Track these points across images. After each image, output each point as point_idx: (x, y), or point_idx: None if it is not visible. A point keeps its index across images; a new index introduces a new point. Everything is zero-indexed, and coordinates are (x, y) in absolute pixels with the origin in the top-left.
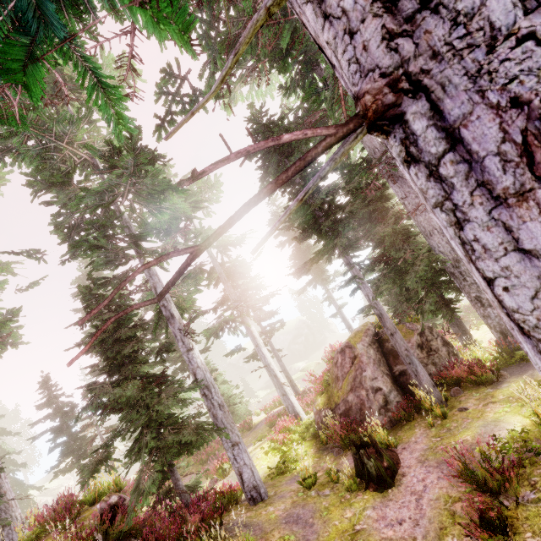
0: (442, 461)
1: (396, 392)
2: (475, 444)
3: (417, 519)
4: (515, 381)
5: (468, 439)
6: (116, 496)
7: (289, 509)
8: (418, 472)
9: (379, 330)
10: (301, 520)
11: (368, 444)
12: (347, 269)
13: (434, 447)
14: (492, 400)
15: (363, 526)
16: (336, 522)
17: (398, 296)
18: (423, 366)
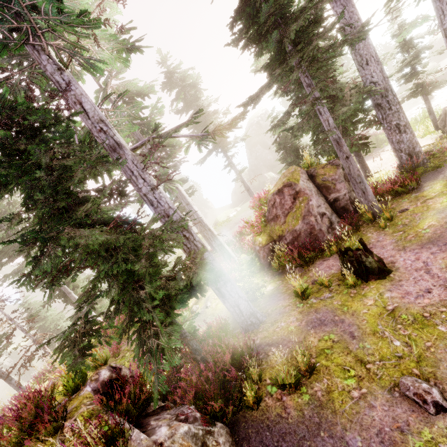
0: (423, 243)
1: (335, 215)
2: (445, 224)
3: (442, 284)
4: (434, 184)
5: (434, 224)
6: (106, 371)
7: (303, 318)
8: (407, 257)
9: (308, 170)
10: (326, 321)
11: (351, 249)
12: (312, 88)
13: (403, 238)
14: (426, 198)
15: (393, 305)
16: (365, 311)
17: (294, 153)
18: (349, 192)
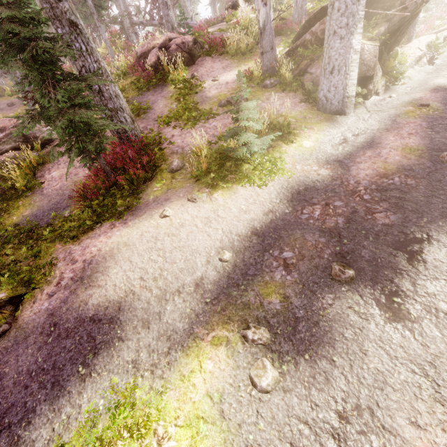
0: None
1: None
2: None
3: None
4: None
5: None
6: None
7: None
8: None
9: None
10: None
11: None
12: None
13: None
14: None
15: None
16: None
17: None
18: None
